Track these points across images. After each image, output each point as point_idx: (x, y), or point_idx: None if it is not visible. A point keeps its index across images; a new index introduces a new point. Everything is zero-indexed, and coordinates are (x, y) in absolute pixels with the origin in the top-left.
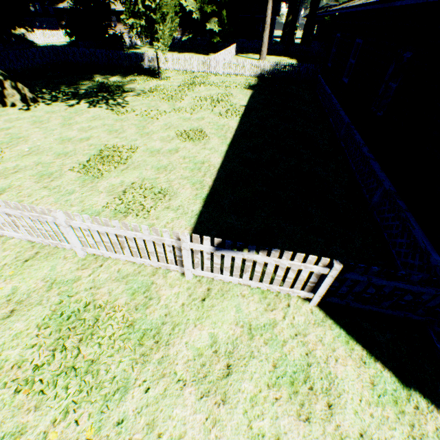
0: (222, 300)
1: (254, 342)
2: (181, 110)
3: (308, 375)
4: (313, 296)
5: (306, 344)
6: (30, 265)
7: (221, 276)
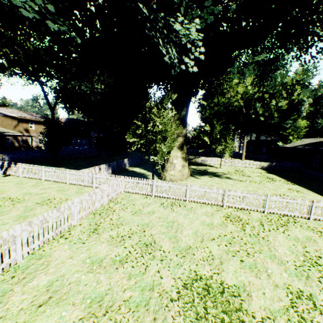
0: None
1: None
2: (263, 181)
3: None
4: None
5: None
6: None
7: None
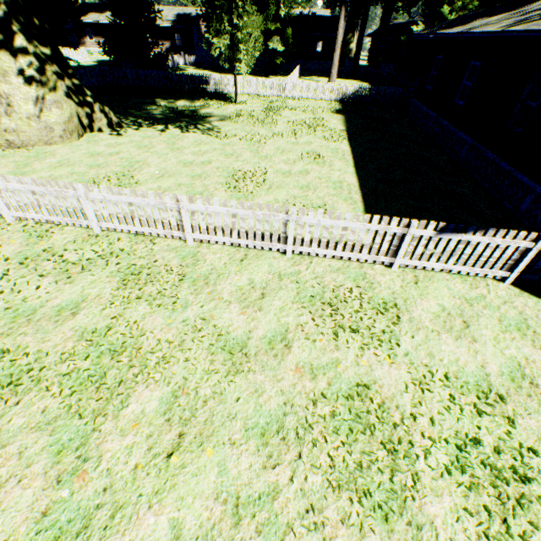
0: (431, 283)
1: (475, 308)
2: (282, 135)
3: (527, 325)
4: (510, 274)
5: (515, 308)
6: (248, 263)
7: (428, 263)
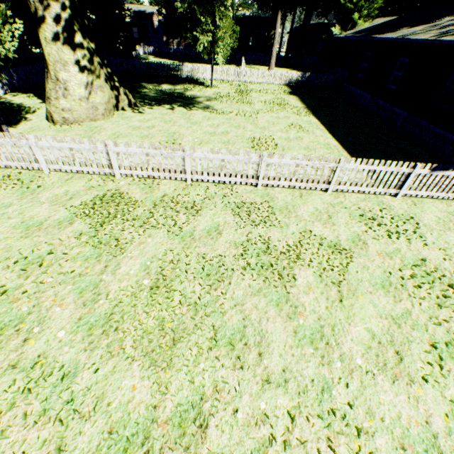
0: (423, 204)
1: None
2: (263, 111)
3: None
4: None
5: None
6: (305, 198)
7: (420, 192)
